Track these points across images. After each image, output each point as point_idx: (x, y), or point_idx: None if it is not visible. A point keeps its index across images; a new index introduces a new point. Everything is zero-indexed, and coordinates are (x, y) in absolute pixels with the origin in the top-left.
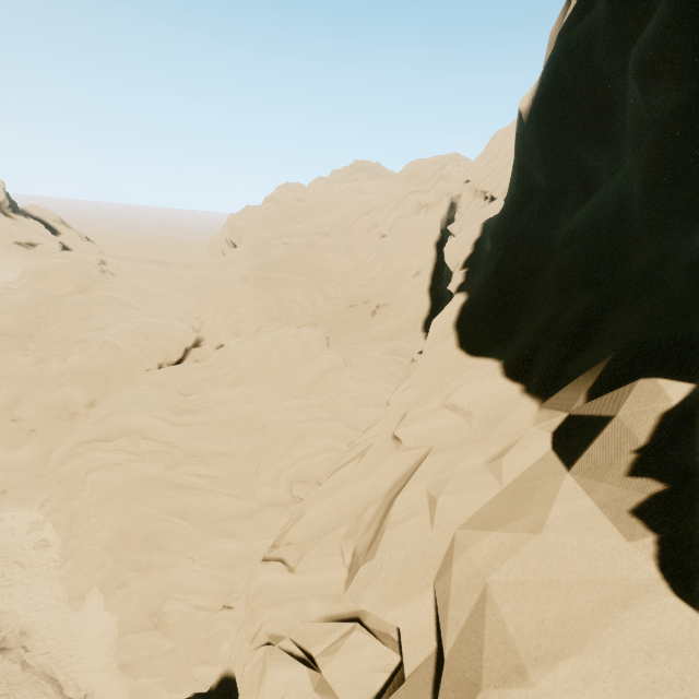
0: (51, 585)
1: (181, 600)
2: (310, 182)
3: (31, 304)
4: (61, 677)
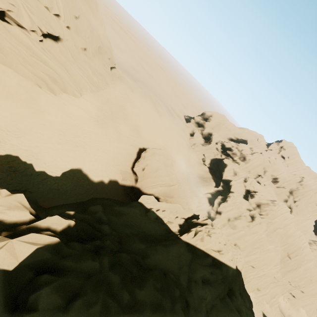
0: (294, 310)
1: None
2: (315, 183)
3: (282, 234)
4: None
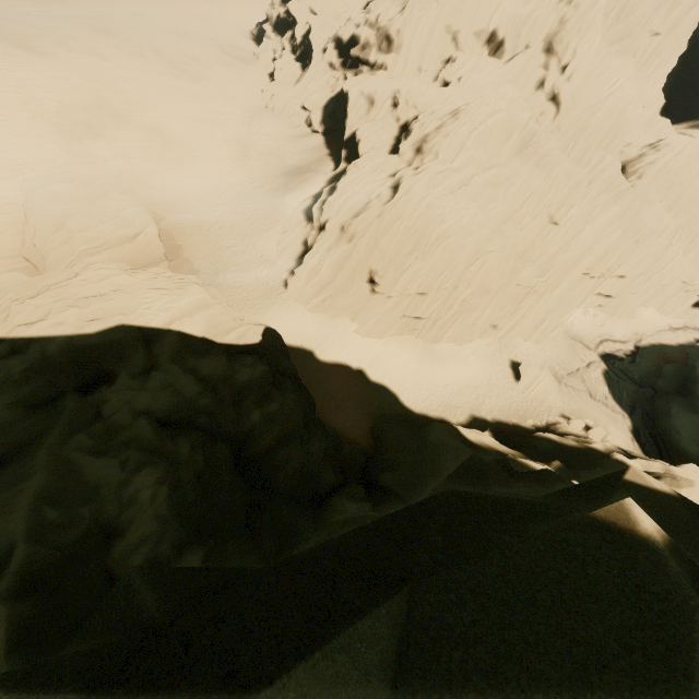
0: (619, 321)
1: None
2: None
3: (501, 180)
4: (660, 329)
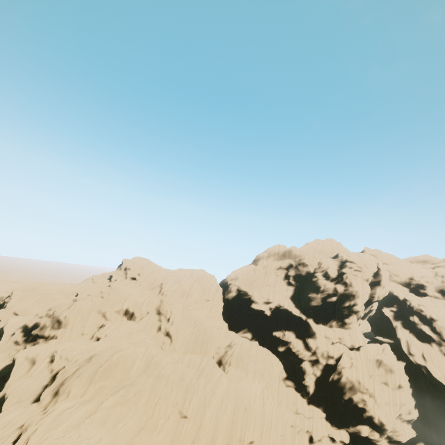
0: None
1: (296, 417)
2: (179, 280)
3: (130, 396)
4: None
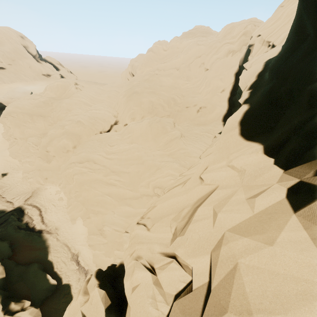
0: (64, 214)
1: (110, 226)
2: (171, 40)
3: (49, 103)
4: (69, 245)
